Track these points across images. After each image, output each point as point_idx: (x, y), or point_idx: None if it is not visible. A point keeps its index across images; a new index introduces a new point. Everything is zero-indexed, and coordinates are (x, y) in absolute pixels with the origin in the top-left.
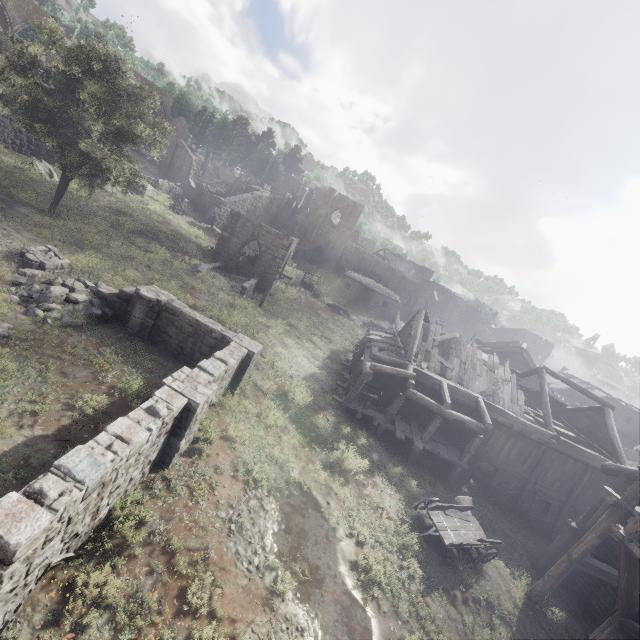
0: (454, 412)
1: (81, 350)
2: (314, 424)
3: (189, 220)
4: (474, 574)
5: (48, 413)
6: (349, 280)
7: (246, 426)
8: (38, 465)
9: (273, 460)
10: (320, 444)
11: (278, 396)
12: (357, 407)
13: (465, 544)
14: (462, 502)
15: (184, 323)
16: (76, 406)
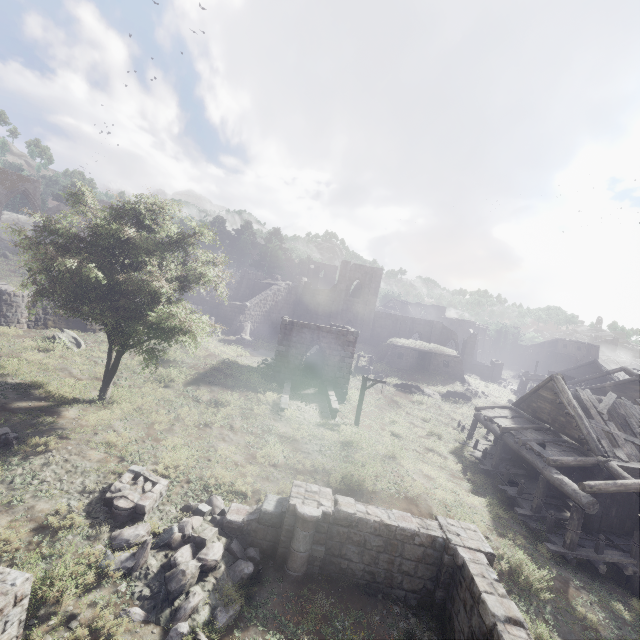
0: None
1: None
2: (588, 626)
3: (219, 338)
4: None
5: None
6: (400, 349)
7: None
8: None
9: None
10: None
11: (508, 589)
12: (589, 554)
13: None
14: None
15: (367, 534)
16: None
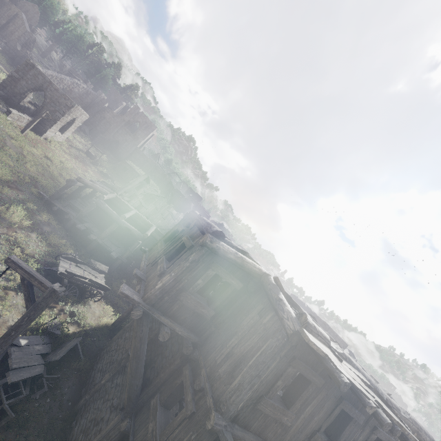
0: (127, 223)
1: None
2: None
3: None
4: (75, 299)
5: None
6: (127, 166)
7: None
8: None
9: None
10: None
11: None
12: (57, 203)
13: (73, 276)
14: (98, 265)
15: None
16: None
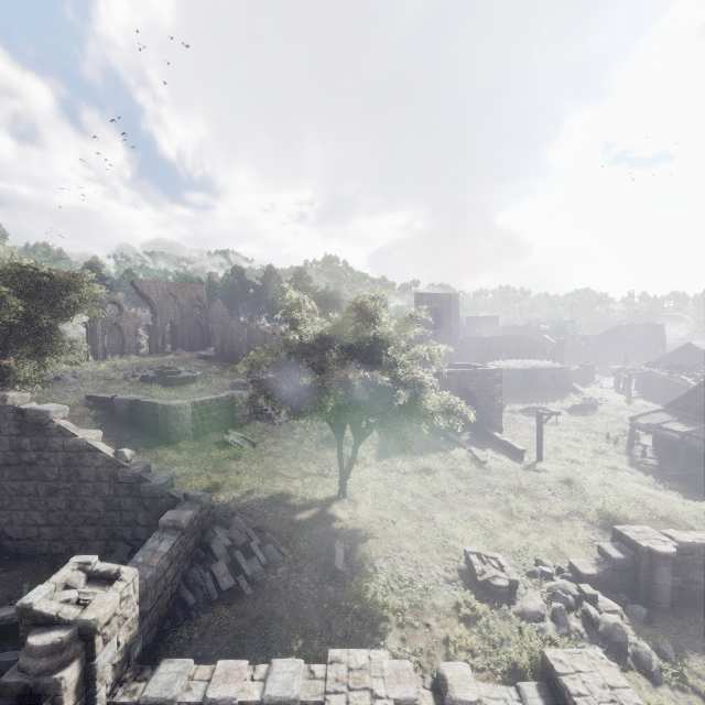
0: None
1: None
2: None
3: None
4: None
5: None
6: (505, 373)
7: None
8: None
9: None
10: None
11: None
12: None
13: None
14: None
15: None
16: None
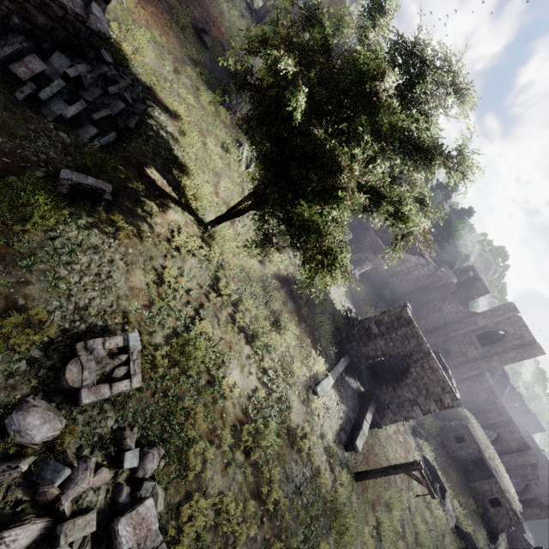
0: None
1: None
2: None
3: None
4: None
5: None
6: (467, 434)
7: None
8: None
9: None
10: None
11: None
12: None
13: None
14: None
15: None
16: None
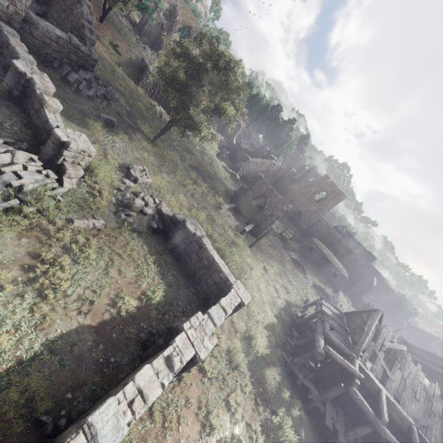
0: (388, 431)
1: (135, 253)
2: (264, 377)
3: (224, 165)
4: None
5: (99, 305)
6: (314, 246)
7: (216, 361)
8: (77, 354)
9: (227, 406)
10: (264, 401)
11: (244, 337)
12: (299, 373)
13: None
14: None
15: (204, 256)
16: (117, 304)
